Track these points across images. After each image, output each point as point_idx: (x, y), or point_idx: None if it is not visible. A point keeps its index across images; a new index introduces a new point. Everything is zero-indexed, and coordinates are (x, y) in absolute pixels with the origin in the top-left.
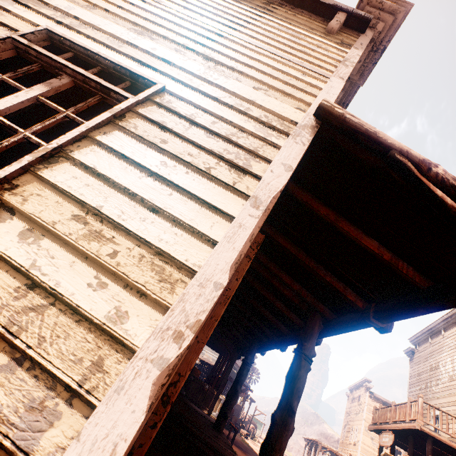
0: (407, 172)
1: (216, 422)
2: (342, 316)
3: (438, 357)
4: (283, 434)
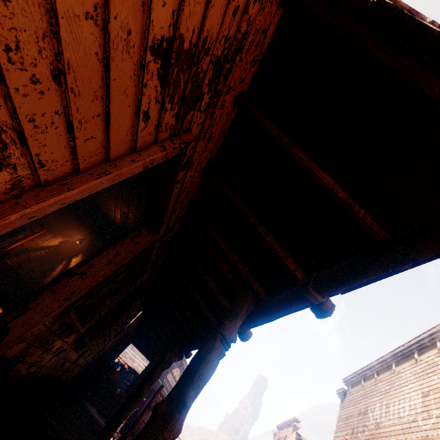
0: (394, 14)
1: (104, 428)
2: (277, 295)
3: (368, 401)
4: (160, 436)
